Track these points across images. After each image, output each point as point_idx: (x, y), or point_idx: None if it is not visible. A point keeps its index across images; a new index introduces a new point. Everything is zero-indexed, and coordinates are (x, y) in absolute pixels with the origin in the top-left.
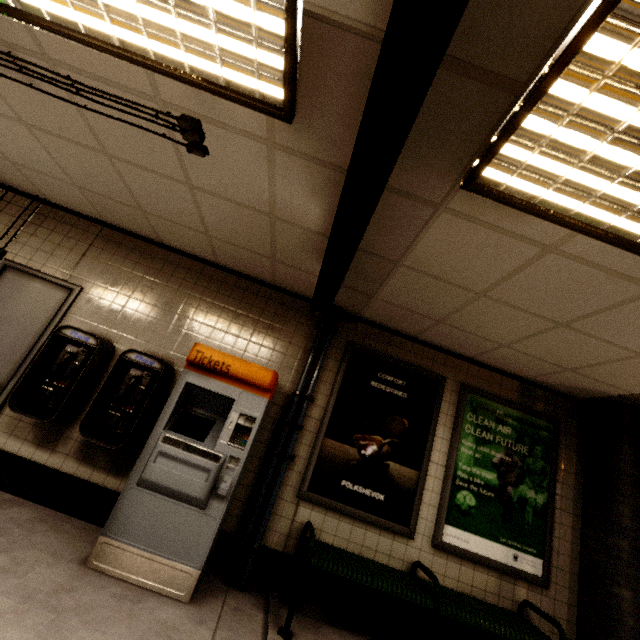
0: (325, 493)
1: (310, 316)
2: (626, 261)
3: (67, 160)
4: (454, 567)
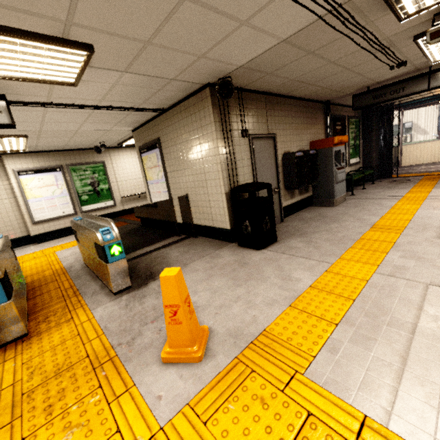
0: None
1: (322, 109)
2: None
3: (318, 72)
4: (350, 169)
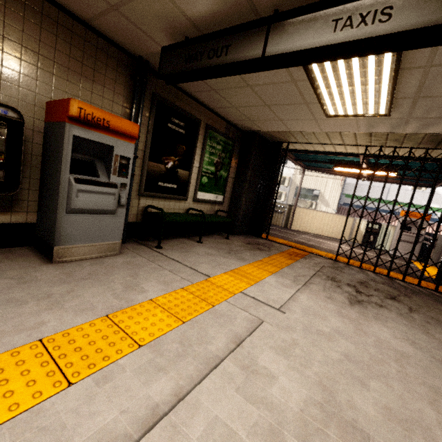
0: (152, 190)
1: (125, 66)
2: (308, 93)
3: None
4: (199, 206)
